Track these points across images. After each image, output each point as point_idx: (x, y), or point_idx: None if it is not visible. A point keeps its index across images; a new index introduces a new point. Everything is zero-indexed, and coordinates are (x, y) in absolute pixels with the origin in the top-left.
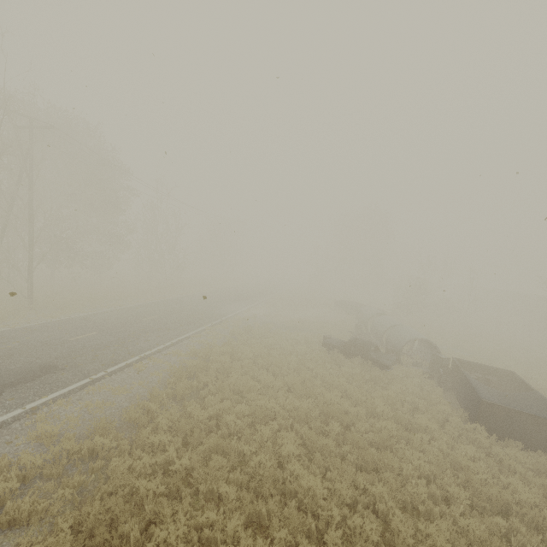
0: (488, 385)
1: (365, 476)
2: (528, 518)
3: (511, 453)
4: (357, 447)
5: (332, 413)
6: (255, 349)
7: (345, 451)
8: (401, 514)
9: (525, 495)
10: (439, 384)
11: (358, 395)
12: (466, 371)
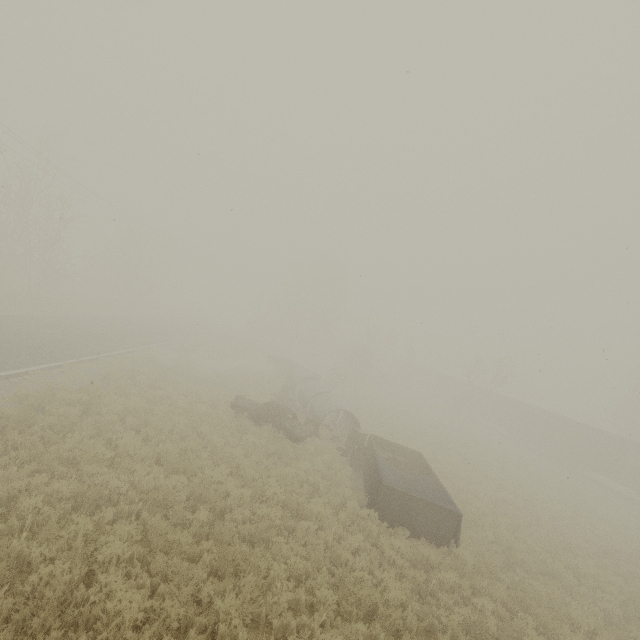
0: (397, 465)
1: (217, 584)
2: (390, 621)
3: (396, 542)
4: (219, 543)
5: (206, 495)
6: (131, 401)
7: (205, 549)
8: (247, 634)
9: (395, 592)
10: (351, 462)
11: (251, 472)
12: (379, 449)
